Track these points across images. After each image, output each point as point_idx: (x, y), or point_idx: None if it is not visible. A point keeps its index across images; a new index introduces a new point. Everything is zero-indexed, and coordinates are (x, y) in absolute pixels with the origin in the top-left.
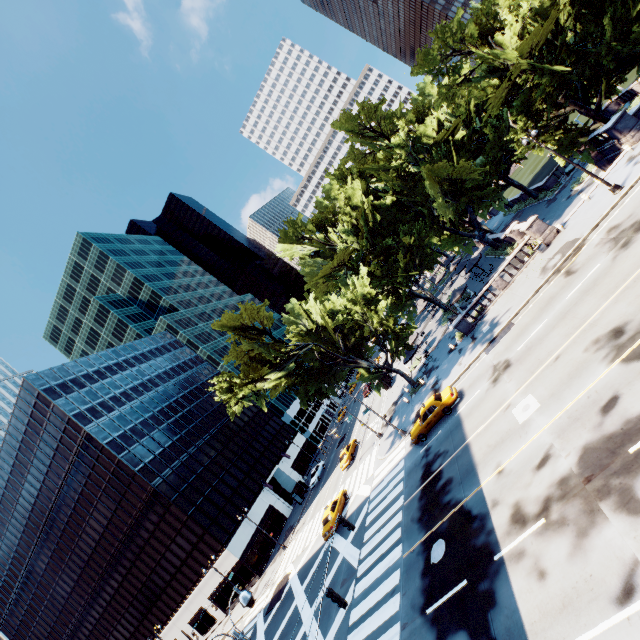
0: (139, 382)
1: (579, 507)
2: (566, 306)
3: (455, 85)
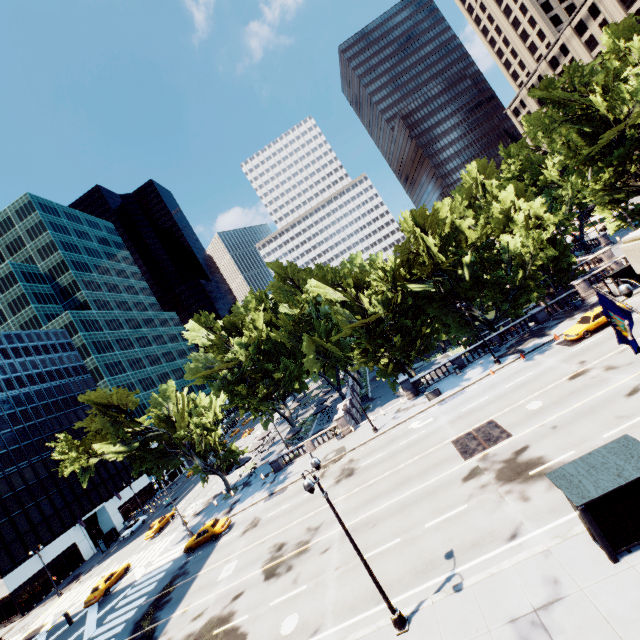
0: (5, 377)
1: None
2: (299, 502)
3: (336, 302)
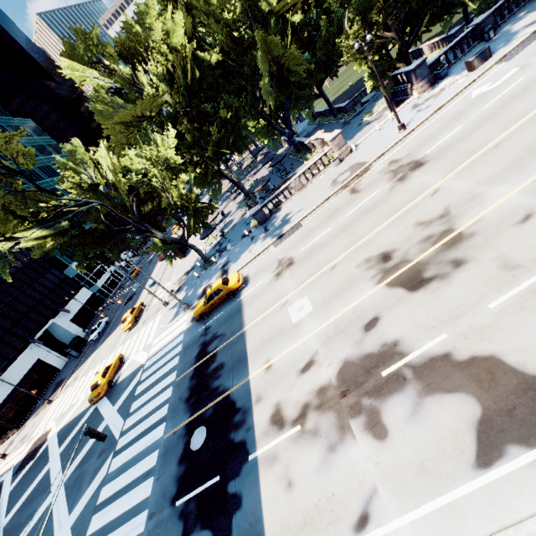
0: None
1: (332, 421)
2: (348, 221)
3: None
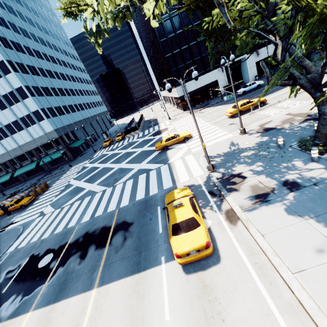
0: None
1: None
2: None
3: None
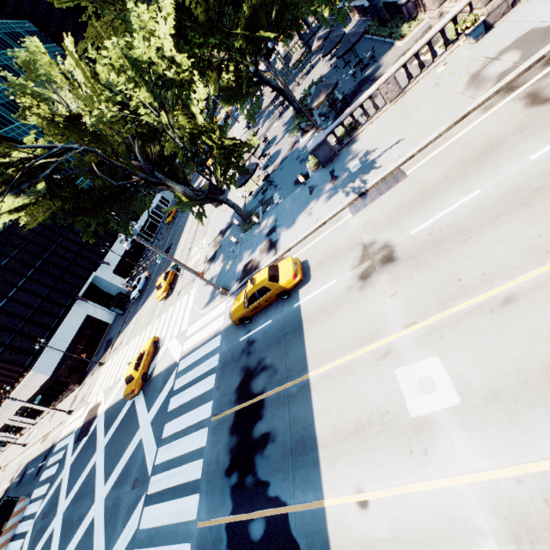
0: None
1: None
2: (533, 177)
3: None
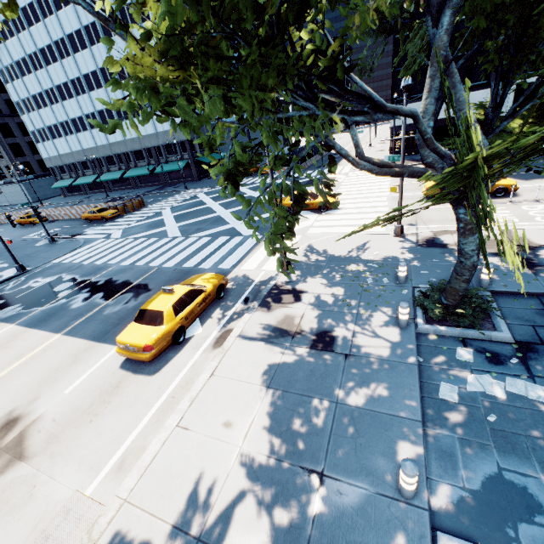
0: None
1: None
2: None
3: None
